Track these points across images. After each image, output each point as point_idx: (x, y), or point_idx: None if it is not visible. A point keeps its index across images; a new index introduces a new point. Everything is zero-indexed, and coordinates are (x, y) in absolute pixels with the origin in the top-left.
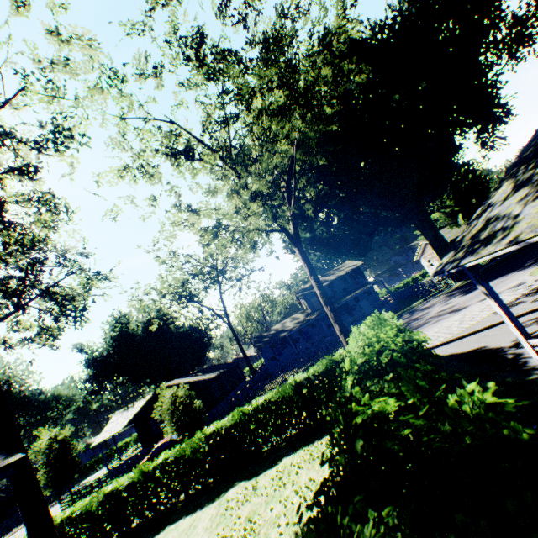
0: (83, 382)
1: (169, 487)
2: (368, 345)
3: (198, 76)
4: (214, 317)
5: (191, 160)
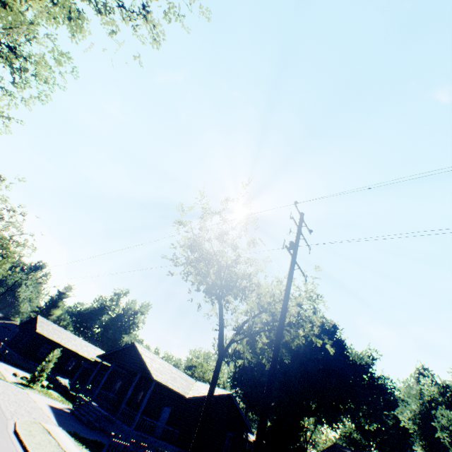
0: None
1: None
2: None
3: None
4: None
5: None
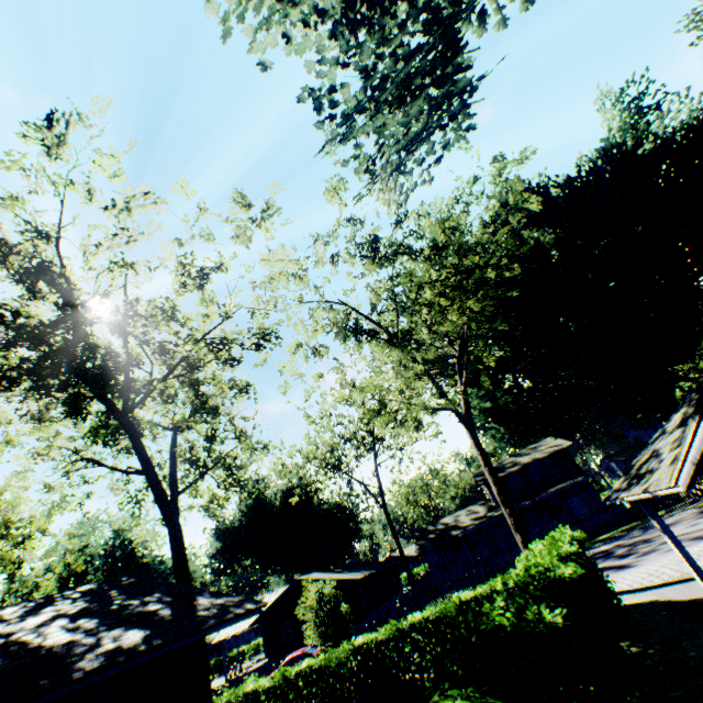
0: (209, 556)
1: (310, 702)
2: (524, 568)
3: (371, 267)
4: (366, 495)
5: (358, 340)
